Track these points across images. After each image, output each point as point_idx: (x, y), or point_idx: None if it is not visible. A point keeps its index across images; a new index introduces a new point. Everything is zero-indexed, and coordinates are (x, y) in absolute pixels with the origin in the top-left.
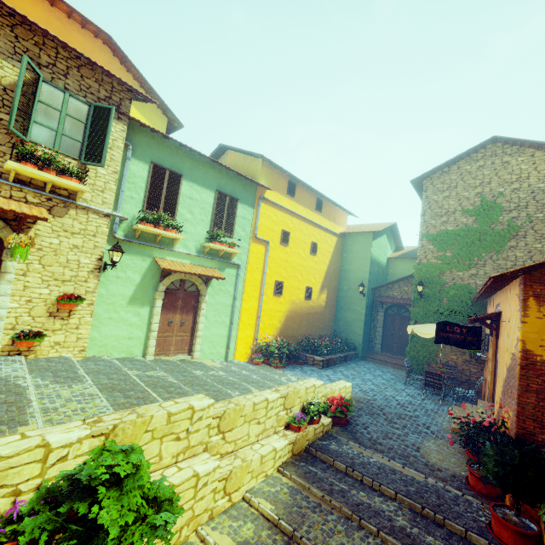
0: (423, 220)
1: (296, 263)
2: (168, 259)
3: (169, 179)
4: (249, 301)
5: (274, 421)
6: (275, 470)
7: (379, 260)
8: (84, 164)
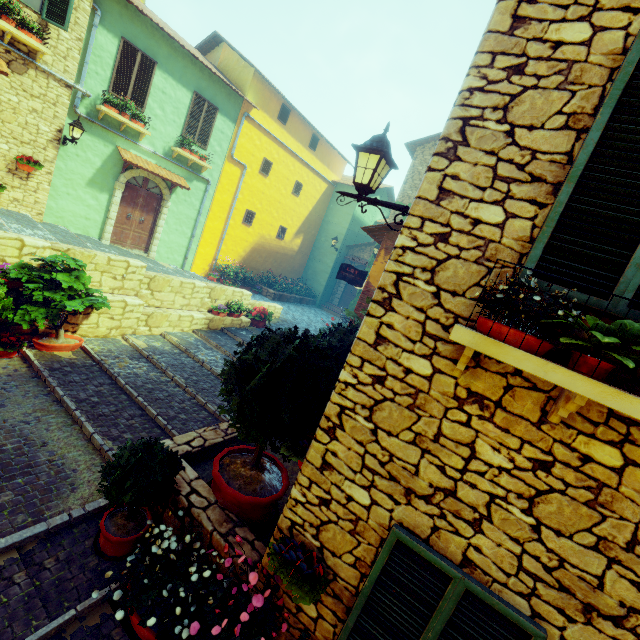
0: (403, 188)
1: (274, 198)
2: (132, 152)
3: (141, 63)
4: (214, 221)
5: (199, 303)
6: (191, 331)
7: (364, 220)
8: (46, 21)
